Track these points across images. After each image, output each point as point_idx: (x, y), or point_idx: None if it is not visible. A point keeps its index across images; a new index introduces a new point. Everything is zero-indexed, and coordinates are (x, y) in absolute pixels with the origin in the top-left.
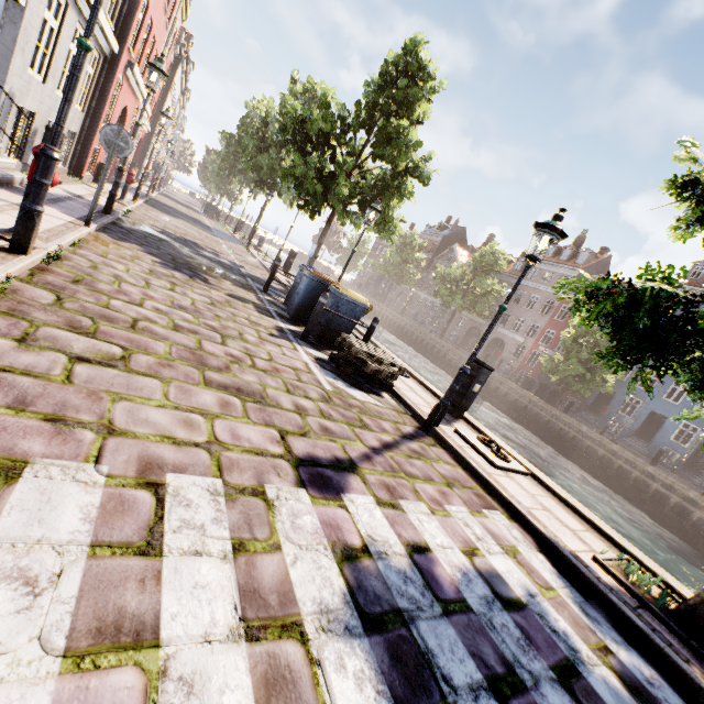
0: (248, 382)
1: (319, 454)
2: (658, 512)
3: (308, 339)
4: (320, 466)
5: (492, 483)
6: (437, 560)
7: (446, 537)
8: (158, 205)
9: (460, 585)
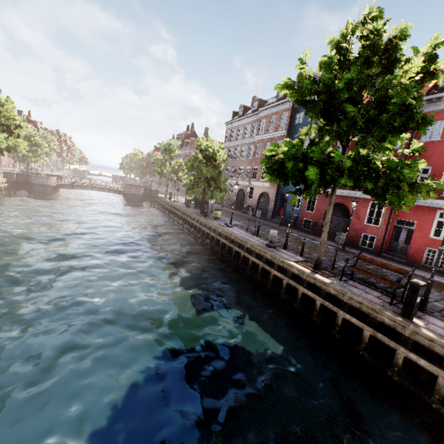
0: None
1: None
2: None
3: None
4: None
5: None
6: None
7: None
8: None
9: None
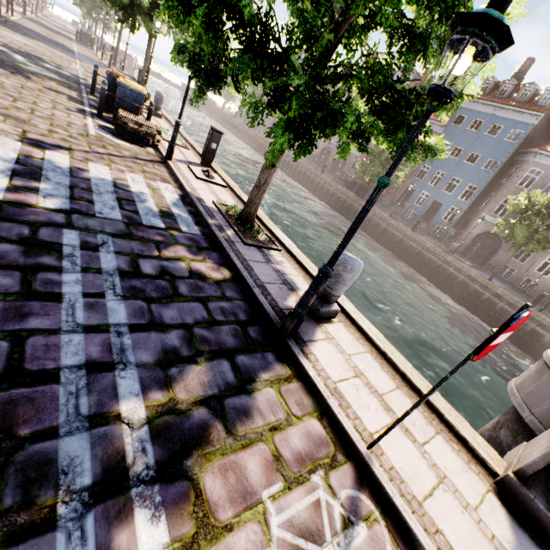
0: (18, 116)
1: (47, 142)
2: (410, 259)
3: (107, 119)
4: (42, 143)
5: (179, 178)
6: (88, 173)
7: (108, 174)
8: (16, 27)
9: (93, 178)
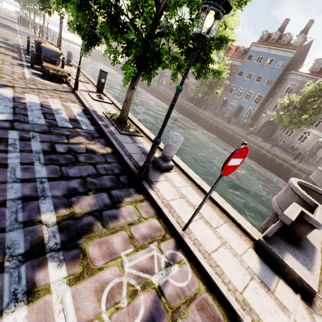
0: None
1: None
2: (227, 139)
3: (37, 69)
4: None
5: (82, 100)
6: (25, 100)
7: (37, 100)
8: None
9: (28, 102)
